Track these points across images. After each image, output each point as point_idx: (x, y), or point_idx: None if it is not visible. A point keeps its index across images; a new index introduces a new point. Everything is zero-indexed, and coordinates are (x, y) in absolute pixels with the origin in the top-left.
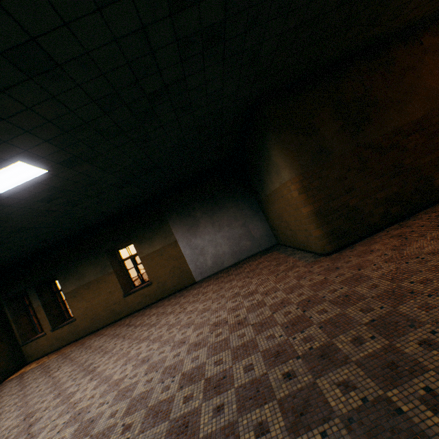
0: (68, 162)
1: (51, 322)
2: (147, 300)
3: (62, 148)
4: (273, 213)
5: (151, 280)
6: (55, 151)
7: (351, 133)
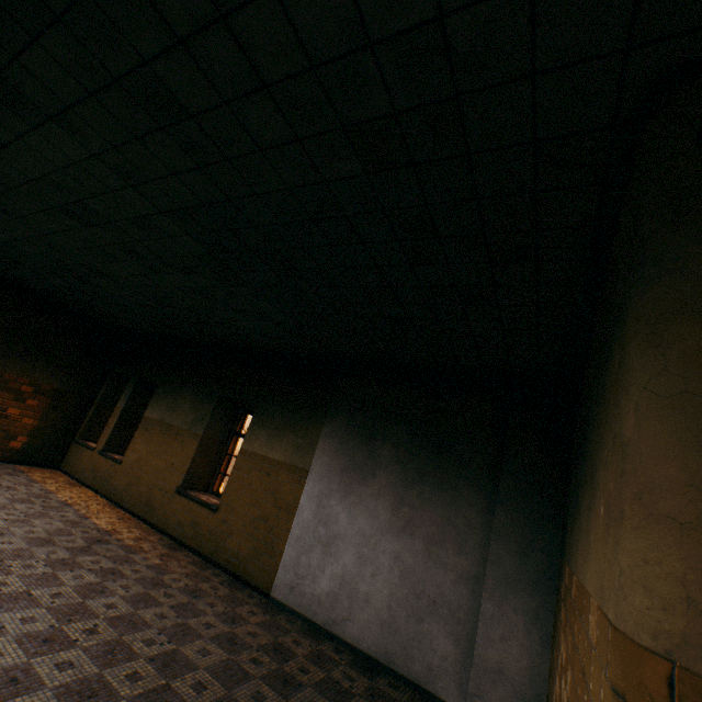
0: (7, 97)
1: (111, 440)
2: (189, 533)
3: None
4: (558, 660)
5: (221, 505)
6: None
7: None
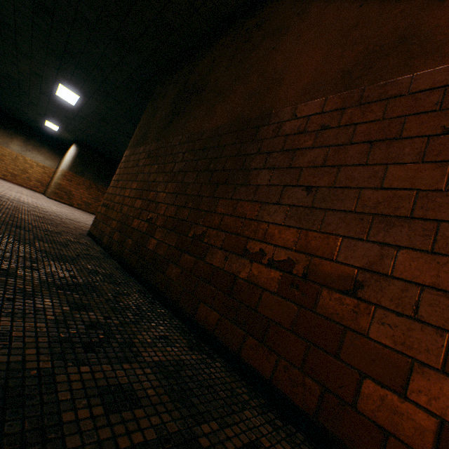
0: (83, 94)
1: None
2: None
3: (69, 82)
4: None
5: None
6: (69, 83)
7: (165, 124)
